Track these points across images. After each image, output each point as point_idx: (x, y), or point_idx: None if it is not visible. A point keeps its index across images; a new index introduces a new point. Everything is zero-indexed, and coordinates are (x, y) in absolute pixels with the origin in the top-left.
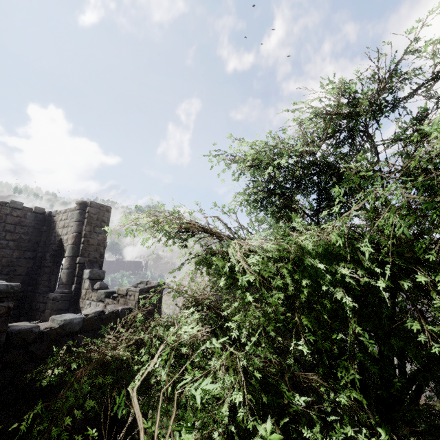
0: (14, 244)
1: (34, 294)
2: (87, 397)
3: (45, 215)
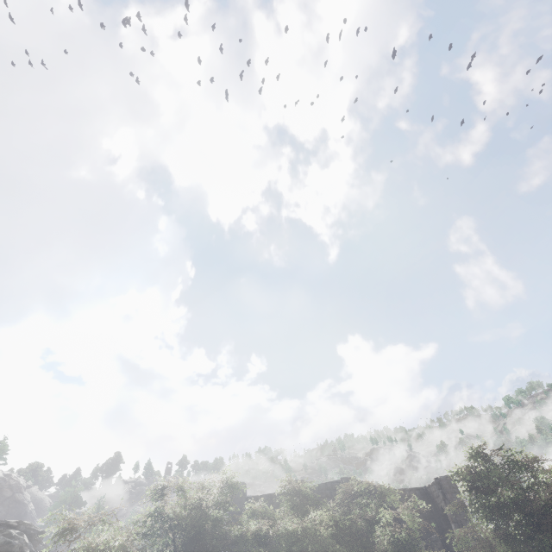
0: (422, 515)
1: None
2: None
3: (423, 490)
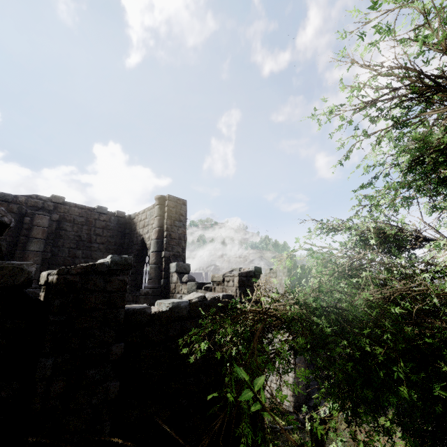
0: (104, 247)
1: None
2: (202, 392)
3: (125, 219)
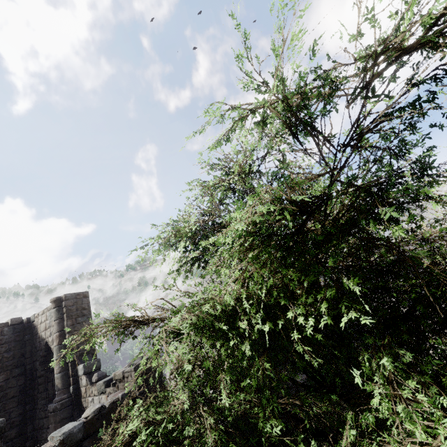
0: None
1: (34, 412)
2: None
3: (23, 323)
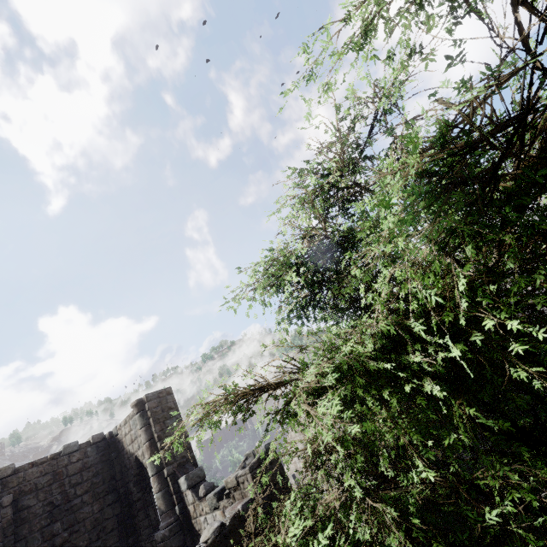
0: (89, 496)
1: (139, 545)
2: None
3: (106, 440)
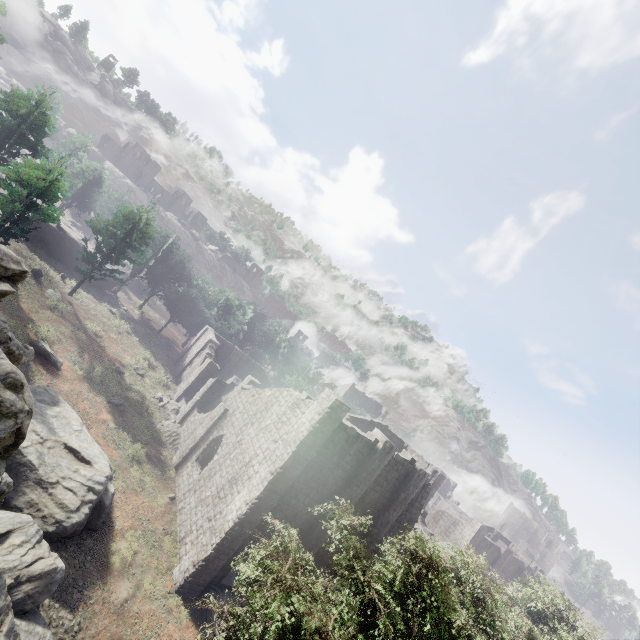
0: None
1: None
2: None
3: (403, 444)
